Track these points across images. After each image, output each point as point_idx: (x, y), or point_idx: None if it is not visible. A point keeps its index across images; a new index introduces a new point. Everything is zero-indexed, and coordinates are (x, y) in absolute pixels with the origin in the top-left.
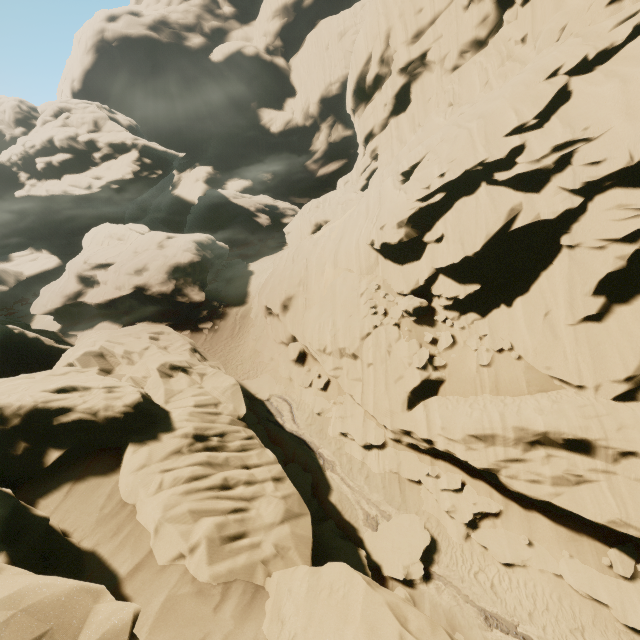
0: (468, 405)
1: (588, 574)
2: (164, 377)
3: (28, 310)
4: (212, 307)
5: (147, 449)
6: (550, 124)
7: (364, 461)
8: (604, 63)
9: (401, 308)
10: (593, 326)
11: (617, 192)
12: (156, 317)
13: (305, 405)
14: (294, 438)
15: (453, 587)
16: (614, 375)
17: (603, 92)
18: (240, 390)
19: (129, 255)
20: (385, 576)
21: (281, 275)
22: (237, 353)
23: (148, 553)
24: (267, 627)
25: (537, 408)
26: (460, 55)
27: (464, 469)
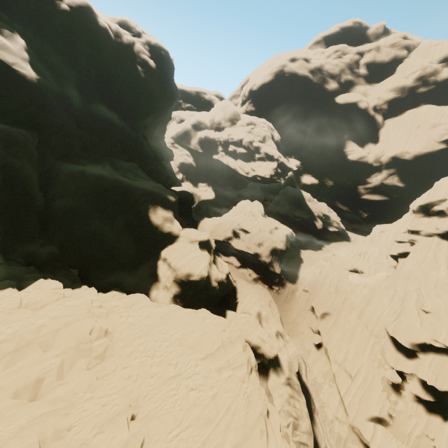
0: (396, 445)
1: None
2: (275, 335)
3: (197, 219)
4: (280, 278)
5: (275, 375)
6: None
7: (332, 422)
8: None
9: (386, 374)
10: None
11: None
12: (256, 269)
13: (313, 372)
14: (305, 386)
15: None
16: None
17: None
18: (297, 356)
19: (257, 231)
20: None
21: (327, 296)
22: (286, 315)
23: None
24: None
25: None
26: None
27: None
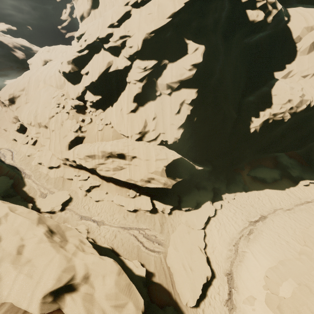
0: (90, 145)
1: (121, 198)
2: None
3: None
4: None
5: None
6: (121, 26)
7: (48, 173)
8: (143, 6)
9: (69, 104)
10: (133, 114)
11: (137, 61)
12: None
13: (22, 152)
14: (10, 166)
15: (73, 211)
16: (136, 131)
17: (136, 17)
18: None
19: None
20: (41, 212)
21: (12, 84)
22: None
23: None
24: None
25: (111, 144)
26: None
27: (90, 172)
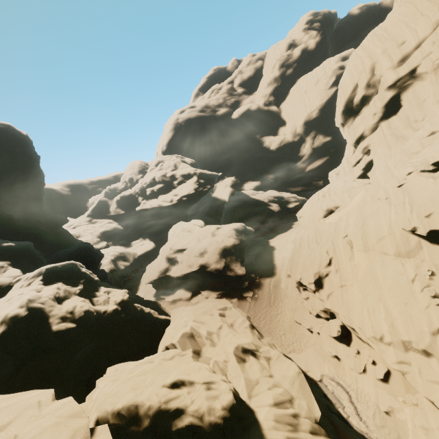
0: None
1: None
2: (239, 362)
3: (138, 277)
4: (250, 278)
5: None
6: None
7: None
8: None
9: None
10: None
11: None
12: (213, 286)
13: (365, 396)
14: None
15: None
16: None
17: None
18: (305, 380)
19: (195, 242)
20: None
21: (310, 256)
22: (277, 322)
23: None
24: None
25: None
26: None
27: None
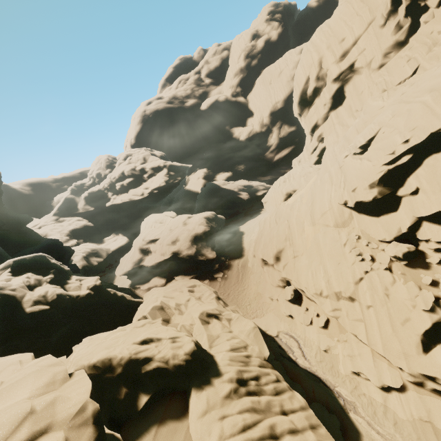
0: None
1: None
2: (204, 324)
3: (113, 271)
4: (221, 261)
5: (205, 394)
6: None
7: (386, 404)
8: None
9: (389, 254)
10: None
11: None
12: (186, 271)
13: (310, 342)
14: (309, 375)
15: None
16: None
17: None
18: (259, 332)
19: (167, 232)
20: None
21: (270, 234)
22: (244, 295)
23: None
24: None
25: None
26: (384, 56)
27: None
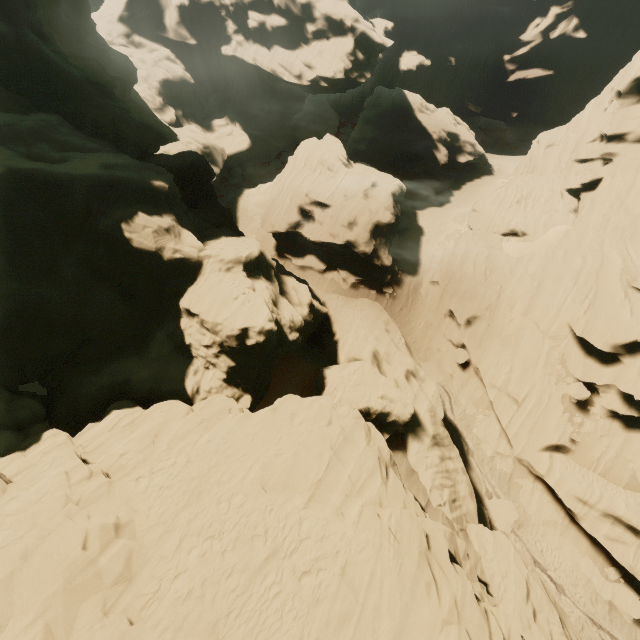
0: (581, 474)
1: (593, 570)
2: (405, 378)
3: (232, 196)
4: (393, 271)
5: (416, 441)
6: None
7: (491, 459)
8: None
9: (570, 392)
10: None
11: None
12: (352, 267)
13: (460, 403)
14: (452, 425)
15: (522, 542)
16: None
17: None
18: (439, 395)
19: (341, 199)
20: (492, 525)
21: (473, 290)
22: (411, 329)
23: (428, 499)
24: (478, 549)
25: (624, 502)
26: None
27: (553, 495)
